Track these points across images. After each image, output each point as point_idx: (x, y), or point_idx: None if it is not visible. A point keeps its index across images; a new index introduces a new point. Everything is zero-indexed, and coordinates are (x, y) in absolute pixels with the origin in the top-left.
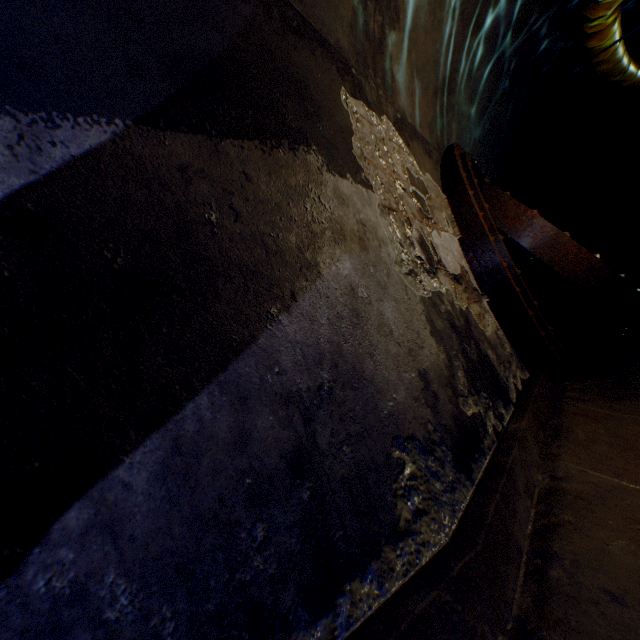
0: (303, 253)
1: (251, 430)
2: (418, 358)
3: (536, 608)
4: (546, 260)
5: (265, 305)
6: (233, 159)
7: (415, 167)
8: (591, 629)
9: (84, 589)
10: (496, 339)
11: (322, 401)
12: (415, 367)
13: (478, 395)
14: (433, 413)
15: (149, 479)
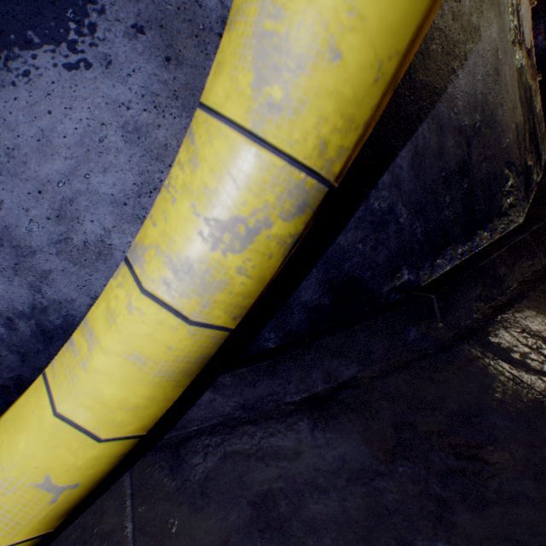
0: (472, 18)
1: (444, 147)
2: (515, 116)
3: None
4: None
5: (450, 64)
6: None
7: None
8: None
9: (392, 209)
10: (539, 117)
11: (474, 135)
12: (514, 122)
13: (531, 155)
14: (518, 155)
15: (407, 166)
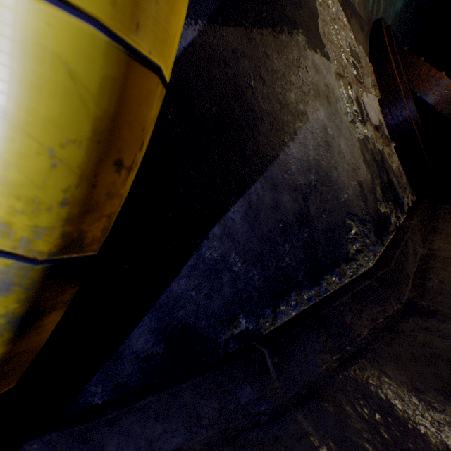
0: (298, 106)
1: (280, 202)
2: (357, 174)
3: (418, 295)
4: (445, 113)
5: (281, 137)
6: (258, 43)
7: (353, 41)
8: (448, 303)
9: (224, 258)
10: (398, 172)
11: (311, 191)
12: (356, 179)
13: (387, 203)
14: (365, 206)
15: (241, 219)
